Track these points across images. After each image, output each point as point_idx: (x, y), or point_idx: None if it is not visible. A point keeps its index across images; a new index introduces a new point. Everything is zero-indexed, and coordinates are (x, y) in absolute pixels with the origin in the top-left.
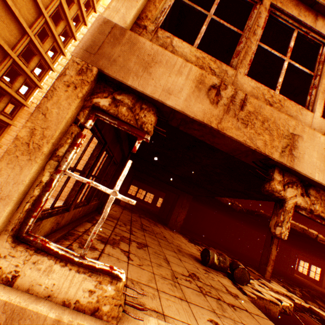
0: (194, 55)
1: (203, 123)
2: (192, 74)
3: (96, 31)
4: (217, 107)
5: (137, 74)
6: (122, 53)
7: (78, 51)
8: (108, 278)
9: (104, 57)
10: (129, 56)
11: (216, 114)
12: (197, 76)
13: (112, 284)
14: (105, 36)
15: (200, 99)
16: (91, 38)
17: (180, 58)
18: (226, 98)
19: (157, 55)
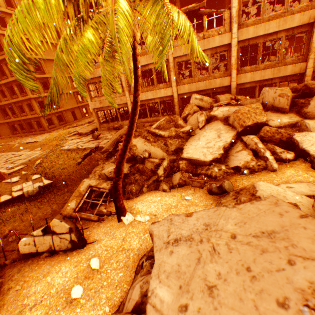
0: None
1: None
2: None
3: None
4: None
5: None
6: None
7: None
8: None
9: None
10: None
11: None
12: None
13: None
14: None
15: None
16: None
17: None
18: None
19: None
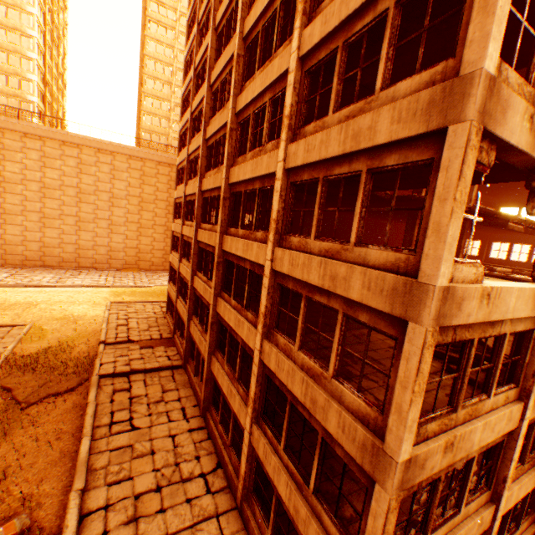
0: (517, 83)
1: (522, 152)
2: (522, 110)
3: (481, 89)
4: (530, 135)
5: (499, 123)
6: (493, 105)
7: (474, 114)
8: (478, 265)
9: (485, 114)
10: (496, 107)
11: (529, 141)
12: (524, 111)
13: (480, 267)
14: (486, 92)
15: (524, 131)
16: (479, 97)
17: (518, 96)
18: (534, 125)
19: (508, 99)
